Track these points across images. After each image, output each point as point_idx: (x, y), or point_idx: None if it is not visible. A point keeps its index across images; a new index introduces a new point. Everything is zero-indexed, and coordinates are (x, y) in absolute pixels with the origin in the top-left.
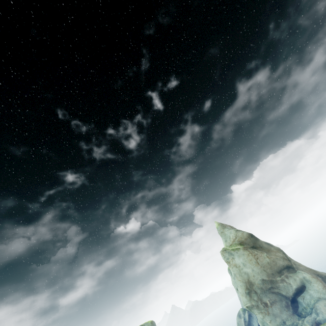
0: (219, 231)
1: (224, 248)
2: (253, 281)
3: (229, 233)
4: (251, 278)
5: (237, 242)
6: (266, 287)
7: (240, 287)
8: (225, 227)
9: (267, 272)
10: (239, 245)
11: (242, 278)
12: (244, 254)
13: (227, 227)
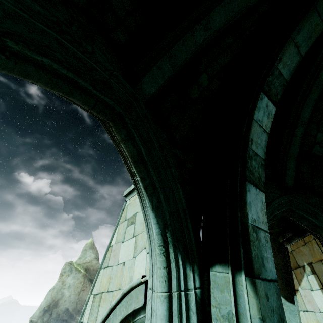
0: (85, 247)
1: (72, 262)
2: (60, 304)
3: (90, 255)
4: (62, 301)
5: (85, 266)
6: (62, 317)
7: (46, 300)
8: (92, 249)
9: (77, 306)
10: (84, 269)
11: (56, 295)
12: (78, 279)
13: (94, 250)
